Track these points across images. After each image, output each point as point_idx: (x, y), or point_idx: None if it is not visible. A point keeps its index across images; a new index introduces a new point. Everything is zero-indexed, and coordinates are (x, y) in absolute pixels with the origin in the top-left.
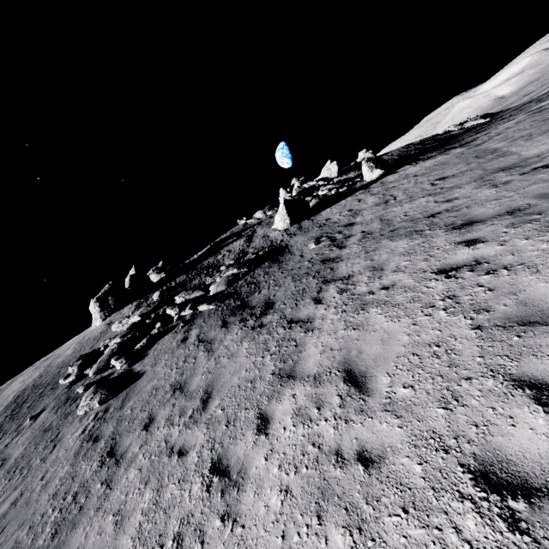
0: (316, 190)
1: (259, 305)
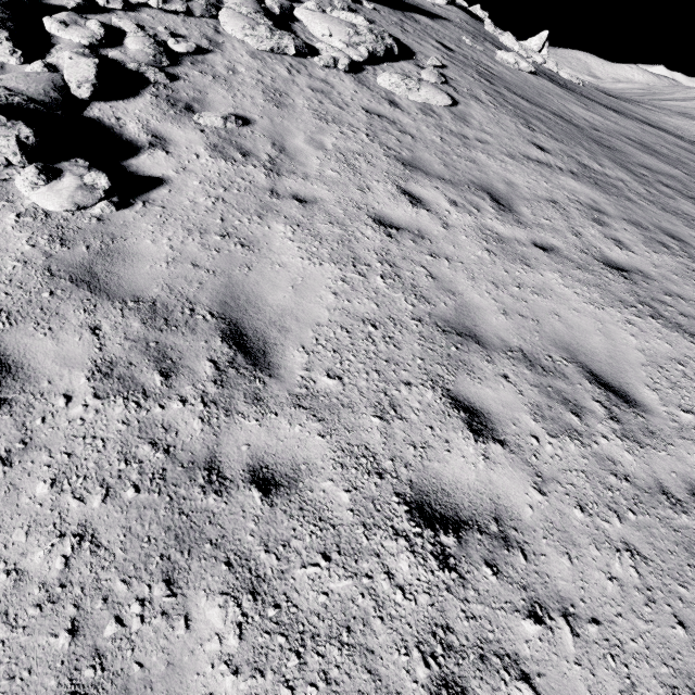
0: None
1: (602, 93)
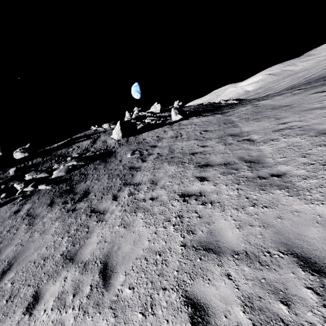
0: (145, 118)
1: (80, 193)
